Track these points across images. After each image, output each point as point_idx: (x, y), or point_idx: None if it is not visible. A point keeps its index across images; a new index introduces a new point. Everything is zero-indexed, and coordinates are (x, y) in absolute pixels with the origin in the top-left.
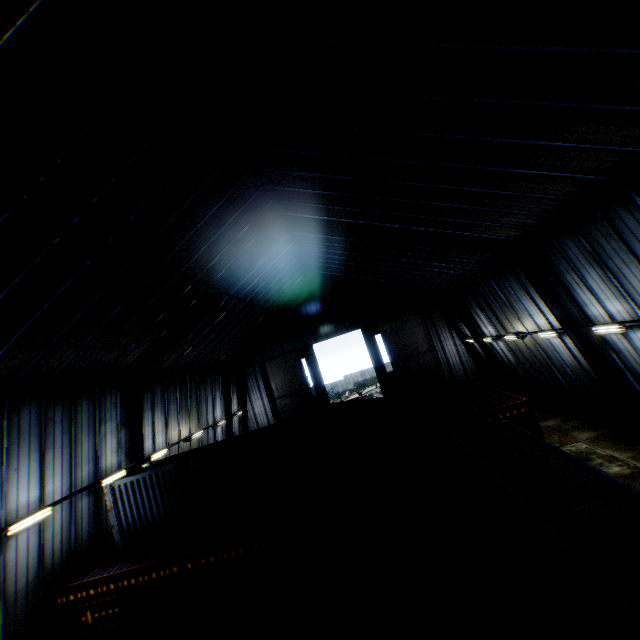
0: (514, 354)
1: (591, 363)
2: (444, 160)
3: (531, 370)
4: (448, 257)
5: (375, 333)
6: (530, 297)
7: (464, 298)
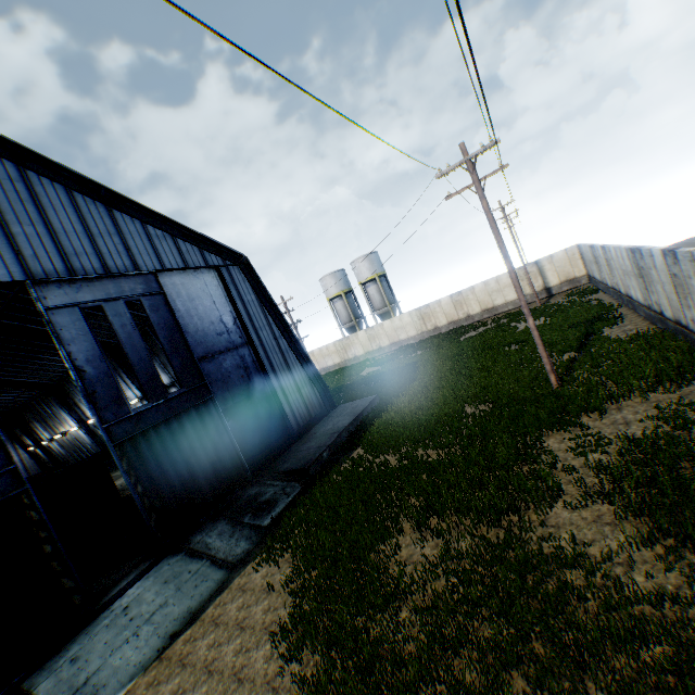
0: (65, 448)
1: (94, 438)
2: None
3: (76, 455)
4: (8, 390)
5: None
6: (65, 410)
7: (26, 415)
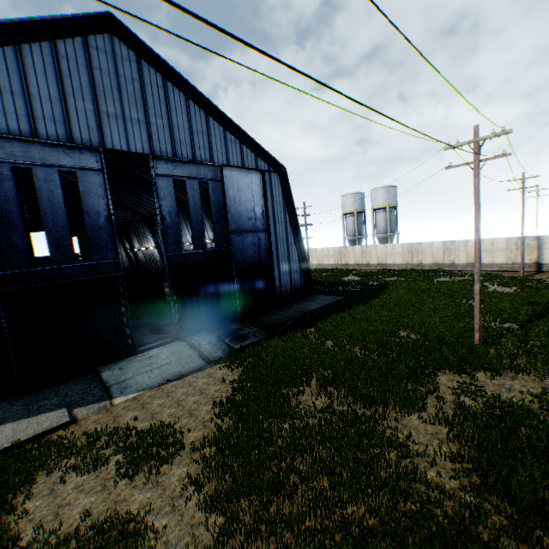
0: (145, 257)
1: (161, 257)
2: (126, 189)
3: (149, 263)
4: (124, 210)
5: (74, 236)
6: (150, 234)
7: (130, 229)
